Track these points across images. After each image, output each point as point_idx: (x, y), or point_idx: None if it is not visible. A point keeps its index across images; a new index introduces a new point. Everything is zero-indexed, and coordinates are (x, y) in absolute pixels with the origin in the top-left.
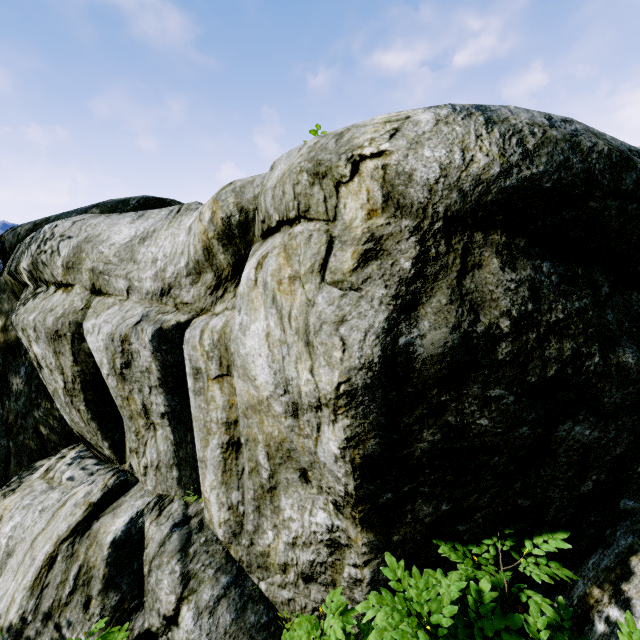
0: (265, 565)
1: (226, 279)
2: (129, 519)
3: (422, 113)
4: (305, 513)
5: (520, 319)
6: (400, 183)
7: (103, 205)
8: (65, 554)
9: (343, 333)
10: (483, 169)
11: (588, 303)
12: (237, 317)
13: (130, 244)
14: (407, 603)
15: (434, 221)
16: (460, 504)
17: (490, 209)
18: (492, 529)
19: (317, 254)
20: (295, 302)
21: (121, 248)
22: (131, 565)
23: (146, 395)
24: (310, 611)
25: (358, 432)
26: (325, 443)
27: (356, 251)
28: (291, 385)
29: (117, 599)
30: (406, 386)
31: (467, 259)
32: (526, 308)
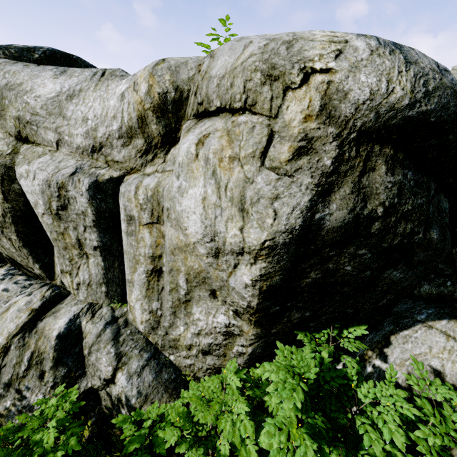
0: (175, 346)
1: (156, 146)
2: (68, 320)
3: (356, 40)
4: (210, 316)
5: (389, 208)
6: (336, 98)
7: (6, 49)
8: (17, 345)
9: (276, 207)
10: (398, 100)
11: (424, 201)
12: (175, 181)
13: (57, 99)
14: (292, 368)
15: (351, 132)
16: (316, 312)
17: (390, 130)
18: (328, 324)
19: (259, 143)
20: (232, 177)
21: (48, 102)
22: (73, 350)
23: (81, 232)
24: (204, 370)
25: (270, 271)
26: (239, 276)
27: (292, 146)
28: (218, 236)
29: (65, 371)
30: (311, 245)
31: (367, 163)
32: (394, 201)
